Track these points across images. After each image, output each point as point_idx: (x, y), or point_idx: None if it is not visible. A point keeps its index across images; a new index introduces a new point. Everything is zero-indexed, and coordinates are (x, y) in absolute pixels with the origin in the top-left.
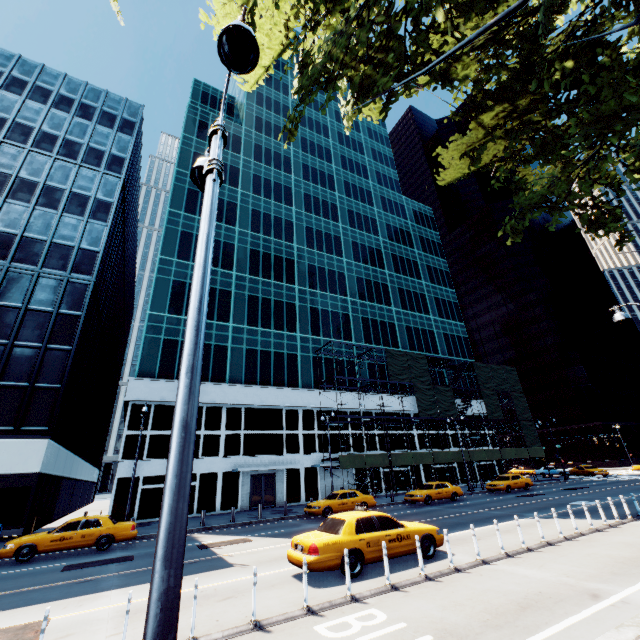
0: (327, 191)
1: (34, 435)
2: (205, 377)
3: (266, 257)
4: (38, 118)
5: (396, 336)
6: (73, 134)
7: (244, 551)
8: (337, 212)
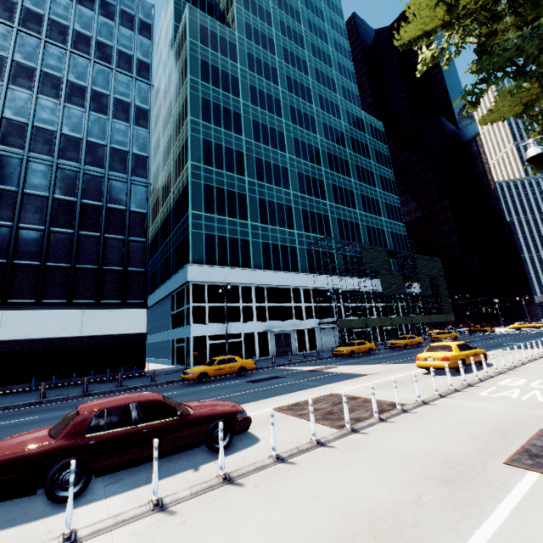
0: (307, 104)
1: (136, 306)
2: (237, 264)
3: (267, 165)
4: (68, 15)
5: (360, 233)
6: (102, 35)
7: (351, 370)
8: (315, 125)
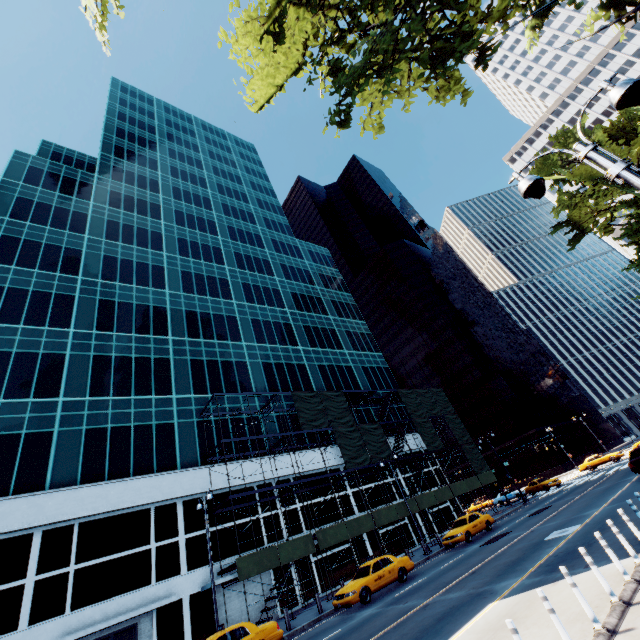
0: (208, 235)
1: None
2: (2, 489)
3: (124, 307)
4: None
5: (308, 378)
6: None
7: None
8: (222, 255)
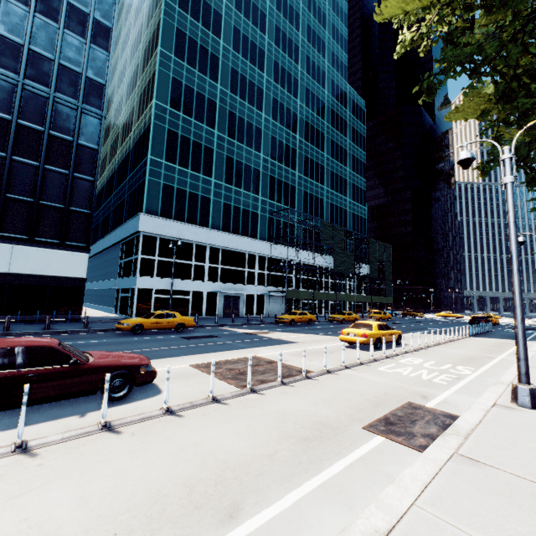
0: (292, 63)
1: (77, 249)
2: (194, 221)
3: (241, 122)
4: None
5: (323, 210)
6: None
7: (284, 337)
8: (298, 88)
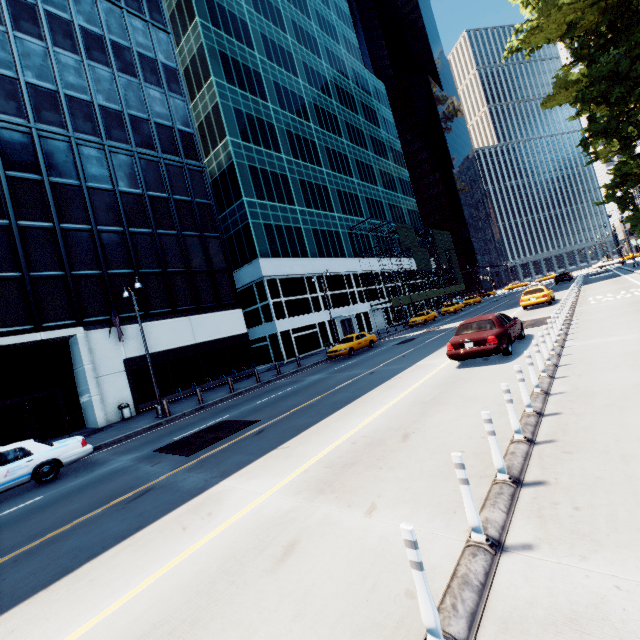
0: (317, 59)
1: (232, 307)
2: (297, 254)
3: (298, 139)
4: None
5: (385, 212)
6: None
7: None
8: (329, 87)
